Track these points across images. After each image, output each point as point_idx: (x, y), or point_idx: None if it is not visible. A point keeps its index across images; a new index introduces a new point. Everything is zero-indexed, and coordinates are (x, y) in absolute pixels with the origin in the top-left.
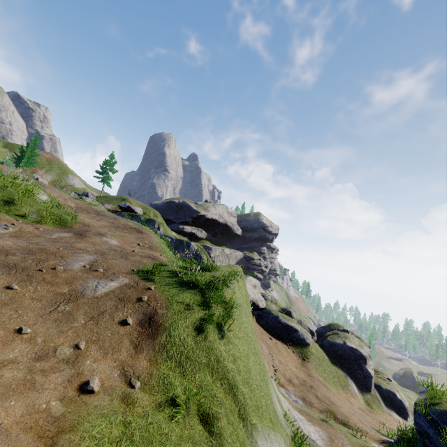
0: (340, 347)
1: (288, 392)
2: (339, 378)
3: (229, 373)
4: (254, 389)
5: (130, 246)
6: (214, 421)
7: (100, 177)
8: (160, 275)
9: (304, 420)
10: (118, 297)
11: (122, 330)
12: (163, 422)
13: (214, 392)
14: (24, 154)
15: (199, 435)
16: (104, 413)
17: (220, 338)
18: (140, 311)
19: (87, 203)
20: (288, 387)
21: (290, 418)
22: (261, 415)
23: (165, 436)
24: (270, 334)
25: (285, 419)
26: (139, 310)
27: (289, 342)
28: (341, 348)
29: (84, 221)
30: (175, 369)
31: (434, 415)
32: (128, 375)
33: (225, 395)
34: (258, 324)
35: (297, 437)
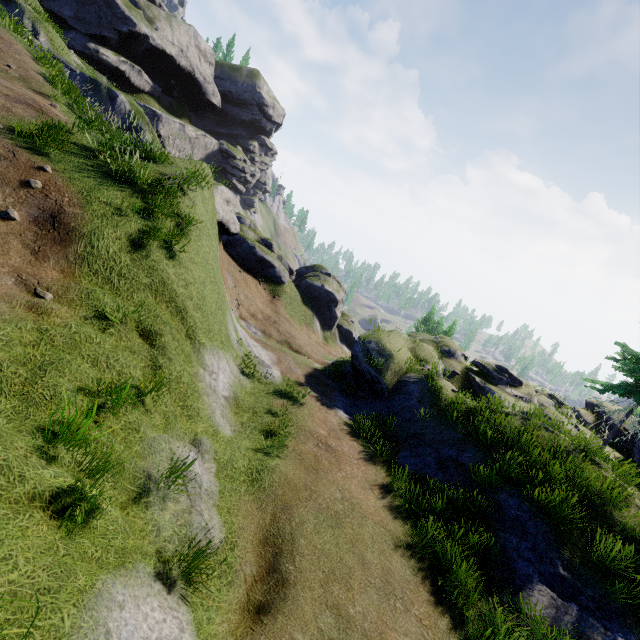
0: (317, 289)
1: (248, 325)
2: (307, 317)
3: (178, 297)
4: (208, 315)
5: None
6: (156, 337)
7: None
8: (60, 149)
9: (259, 346)
10: None
11: (3, 226)
12: (92, 333)
13: (158, 313)
14: None
15: (139, 347)
16: (6, 319)
17: (168, 259)
18: (32, 204)
19: None
20: (250, 321)
21: (244, 344)
22: (212, 337)
23: (96, 344)
24: (240, 266)
25: (238, 344)
26: (29, 201)
27: (262, 278)
28: (318, 291)
29: None
30: (104, 286)
31: (368, 344)
32: (30, 285)
33: (171, 317)
34: (226, 253)
35: (247, 358)
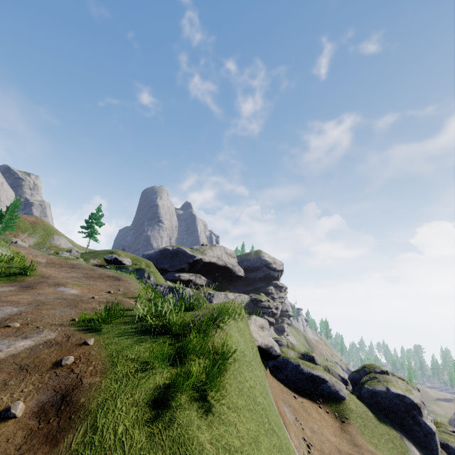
0: (384, 396)
1: None
2: (394, 441)
3: None
4: None
5: (96, 294)
6: None
7: (86, 232)
8: (115, 322)
9: None
10: (19, 364)
11: None
12: None
13: None
14: (2, 218)
15: None
16: None
17: (200, 416)
18: (50, 386)
19: (63, 258)
20: None
21: None
22: None
23: None
24: (293, 390)
25: None
26: (48, 384)
27: (319, 399)
28: (386, 397)
29: (44, 273)
30: None
31: None
32: None
33: None
34: (275, 379)
35: None
